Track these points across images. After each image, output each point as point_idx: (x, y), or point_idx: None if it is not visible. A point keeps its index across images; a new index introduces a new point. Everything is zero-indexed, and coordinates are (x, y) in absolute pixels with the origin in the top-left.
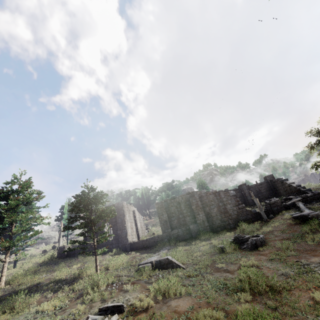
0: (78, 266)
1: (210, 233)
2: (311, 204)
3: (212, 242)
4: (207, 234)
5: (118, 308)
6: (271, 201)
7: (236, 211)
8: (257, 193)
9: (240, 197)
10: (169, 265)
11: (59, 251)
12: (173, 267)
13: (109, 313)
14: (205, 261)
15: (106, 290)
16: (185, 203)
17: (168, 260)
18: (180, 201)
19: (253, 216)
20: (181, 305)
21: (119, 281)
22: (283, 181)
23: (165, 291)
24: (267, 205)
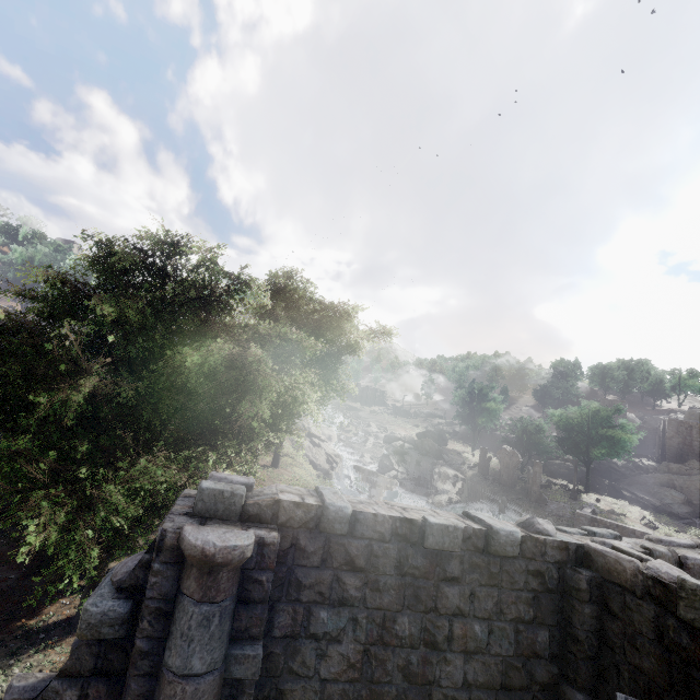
0: None
1: None
2: None
3: None
4: None
5: None
6: None
7: None
8: None
9: None
10: None
11: None
12: None
13: None
14: None
15: None
16: None
17: None
18: None
19: None
20: None
21: None
22: None
23: None
24: None
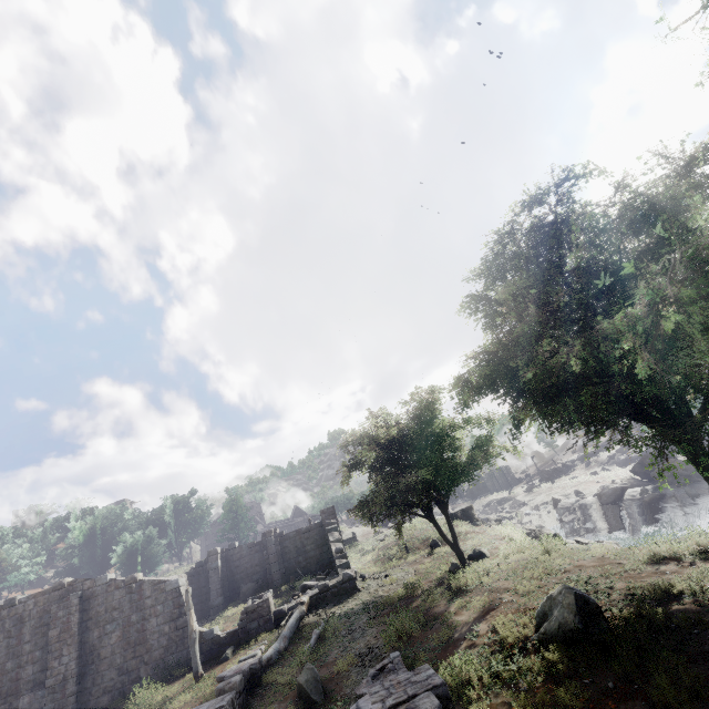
0: None
1: None
2: (319, 613)
3: None
4: None
5: None
6: (250, 605)
7: (167, 636)
8: (297, 554)
9: (258, 564)
10: None
11: None
12: None
13: None
14: None
15: None
16: (40, 620)
17: None
18: (28, 613)
19: (204, 650)
20: None
21: None
22: (327, 533)
23: None
24: (243, 615)
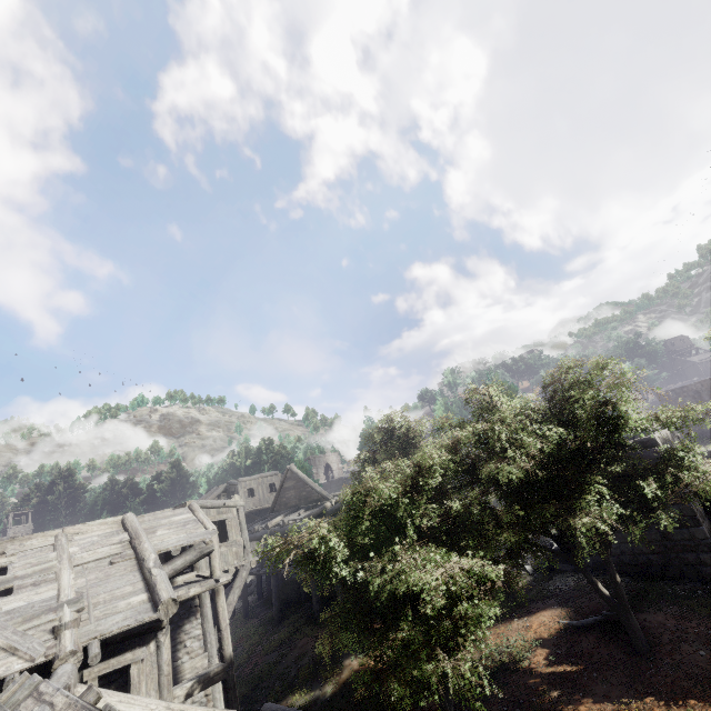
0: None
1: None
2: None
3: None
4: None
5: None
6: None
7: None
8: None
9: None
10: None
11: None
12: None
13: None
14: None
15: None
16: (709, 392)
17: None
18: (699, 389)
19: None
20: None
21: None
22: None
23: None
24: None
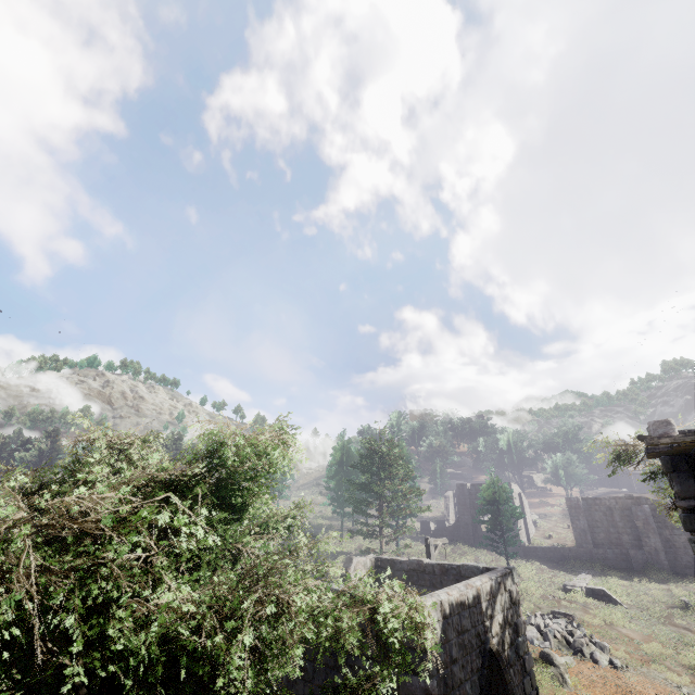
0: (472, 558)
1: (668, 574)
2: None
3: (670, 588)
4: (663, 574)
5: (570, 616)
6: None
7: None
8: None
9: None
10: (604, 597)
11: (423, 526)
12: (610, 601)
13: (562, 617)
14: (657, 610)
15: (542, 599)
16: (622, 512)
17: (604, 592)
18: (613, 506)
19: None
20: (631, 634)
21: (550, 594)
22: None
23: (613, 620)
24: None
